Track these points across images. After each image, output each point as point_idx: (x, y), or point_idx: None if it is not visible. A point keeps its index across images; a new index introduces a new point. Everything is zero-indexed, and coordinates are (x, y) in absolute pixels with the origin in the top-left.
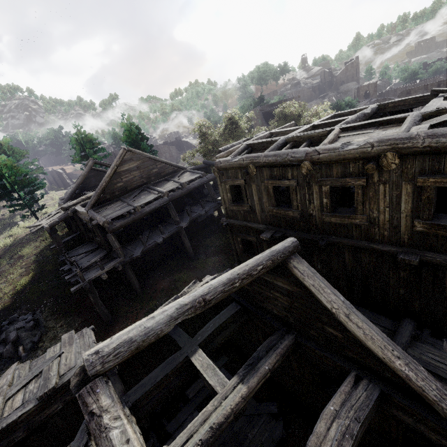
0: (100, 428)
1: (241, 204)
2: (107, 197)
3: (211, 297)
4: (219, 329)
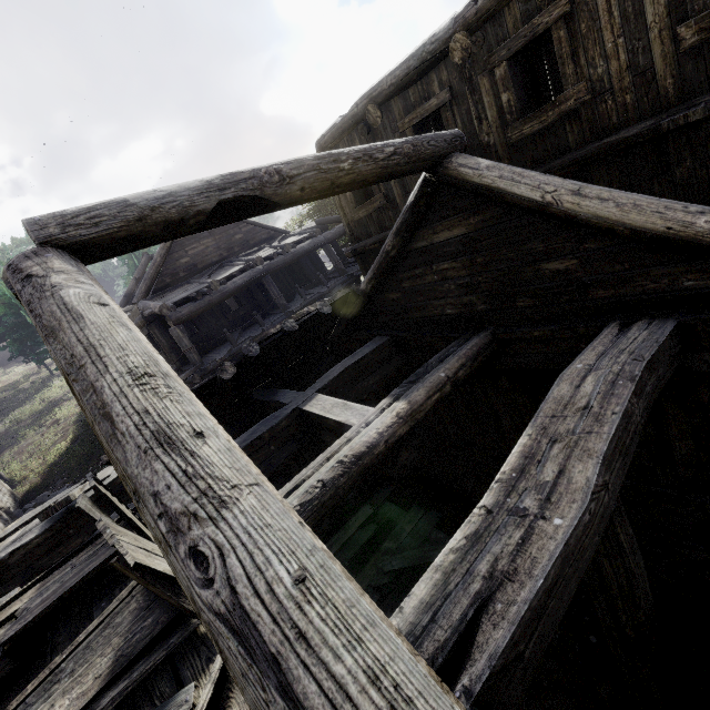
0: (41, 288)
1: (370, 200)
2: (166, 281)
3: (292, 171)
4: (354, 372)
